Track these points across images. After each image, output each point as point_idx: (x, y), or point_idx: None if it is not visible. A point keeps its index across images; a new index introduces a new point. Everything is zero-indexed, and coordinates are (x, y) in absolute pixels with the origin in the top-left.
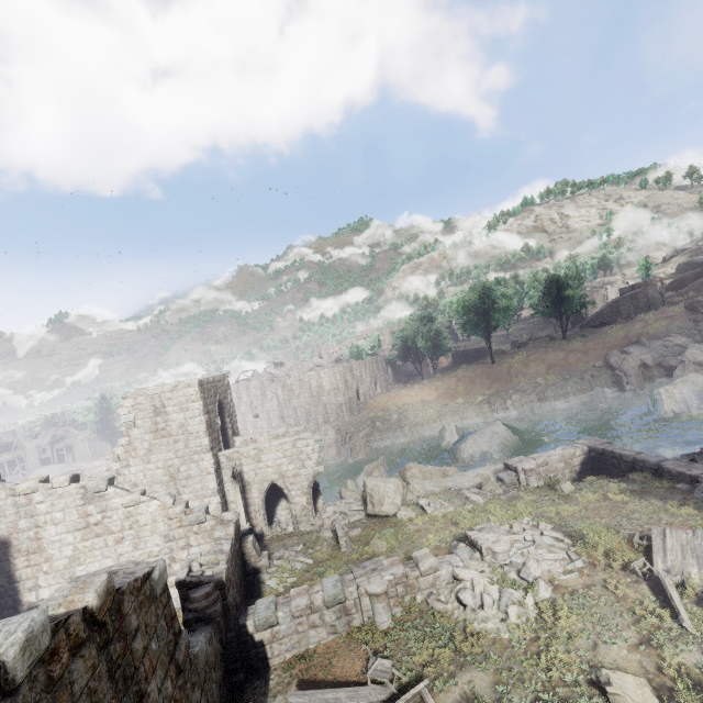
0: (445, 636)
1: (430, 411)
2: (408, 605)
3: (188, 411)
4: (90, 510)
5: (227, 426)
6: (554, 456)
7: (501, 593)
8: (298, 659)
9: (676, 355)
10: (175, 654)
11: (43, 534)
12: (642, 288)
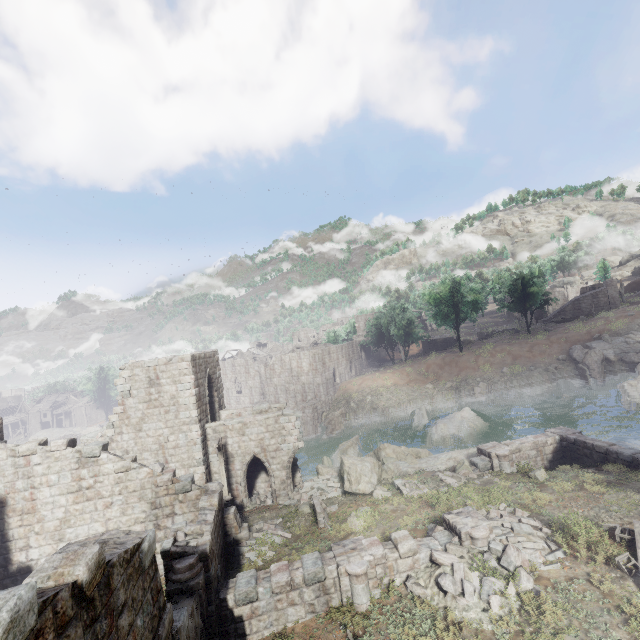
0: (425, 623)
1: (401, 394)
2: (386, 587)
3: (180, 384)
4: (83, 474)
5: (215, 400)
6: (526, 443)
7: (482, 581)
8: (276, 637)
9: (637, 351)
10: (158, 630)
11: (38, 495)
12: (602, 288)
